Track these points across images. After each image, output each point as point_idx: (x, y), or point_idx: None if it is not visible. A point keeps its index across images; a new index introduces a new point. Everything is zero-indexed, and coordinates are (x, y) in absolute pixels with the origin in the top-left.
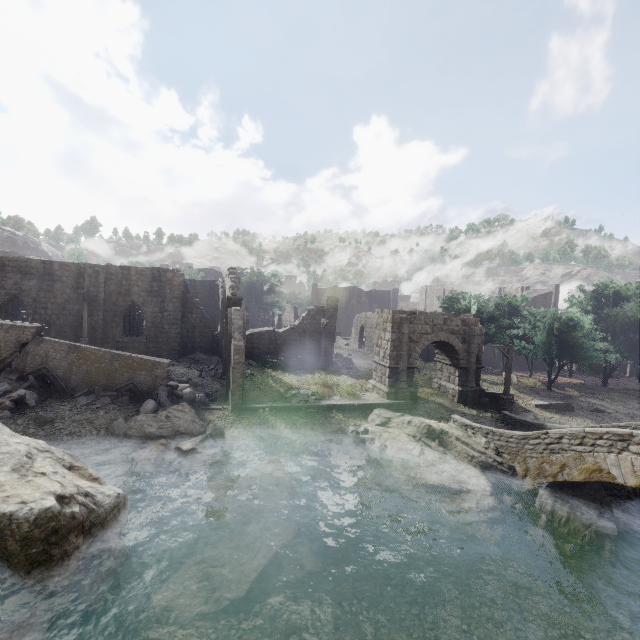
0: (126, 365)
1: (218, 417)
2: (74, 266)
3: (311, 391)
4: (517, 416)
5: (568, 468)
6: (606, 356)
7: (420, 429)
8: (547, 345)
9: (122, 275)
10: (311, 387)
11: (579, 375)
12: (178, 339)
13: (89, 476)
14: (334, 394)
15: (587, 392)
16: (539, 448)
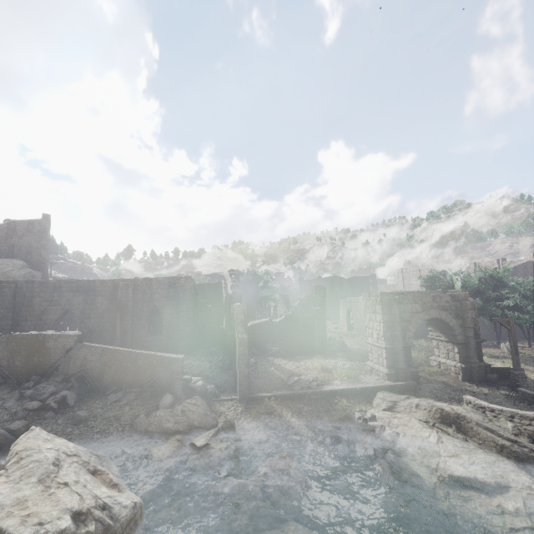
0: (147, 363)
1: (228, 408)
2: (110, 282)
3: (312, 377)
4: None
5: None
6: None
7: (431, 413)
8: None
9: (146, 285)
10: (311, 372)
11: None
12: (191, 335)
13: (109, 482)
14: (334, 378)
15: None
16: None
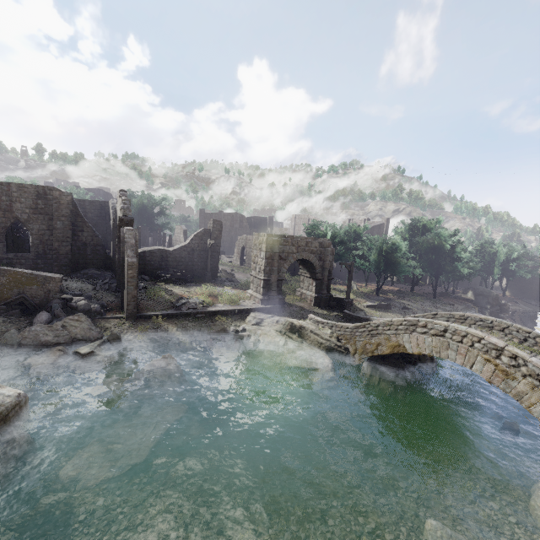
0: (14, 280)
1: (114, 324)
2: None
3: (199, 300)
4: (353, 313)
5: (381, 346)
6: (413, 270)
7: (285, 326)
8: (377, 262)
9: (1, 191)
10: (199, 297)
11: (397, 284)
12: (69, 256)
13: None
14: (219, 302)
15: (401, 296)
16: (364, 334)
